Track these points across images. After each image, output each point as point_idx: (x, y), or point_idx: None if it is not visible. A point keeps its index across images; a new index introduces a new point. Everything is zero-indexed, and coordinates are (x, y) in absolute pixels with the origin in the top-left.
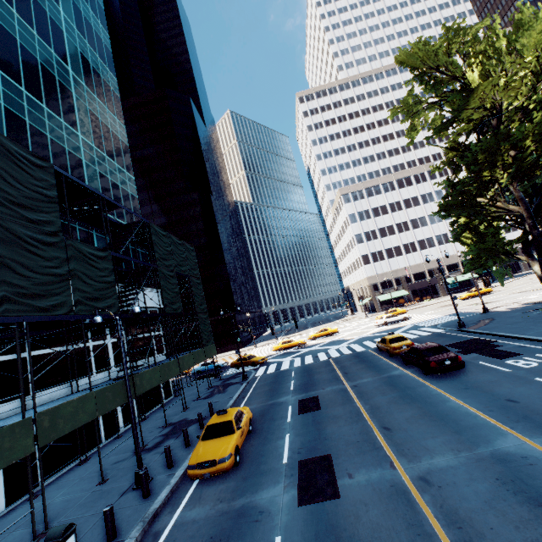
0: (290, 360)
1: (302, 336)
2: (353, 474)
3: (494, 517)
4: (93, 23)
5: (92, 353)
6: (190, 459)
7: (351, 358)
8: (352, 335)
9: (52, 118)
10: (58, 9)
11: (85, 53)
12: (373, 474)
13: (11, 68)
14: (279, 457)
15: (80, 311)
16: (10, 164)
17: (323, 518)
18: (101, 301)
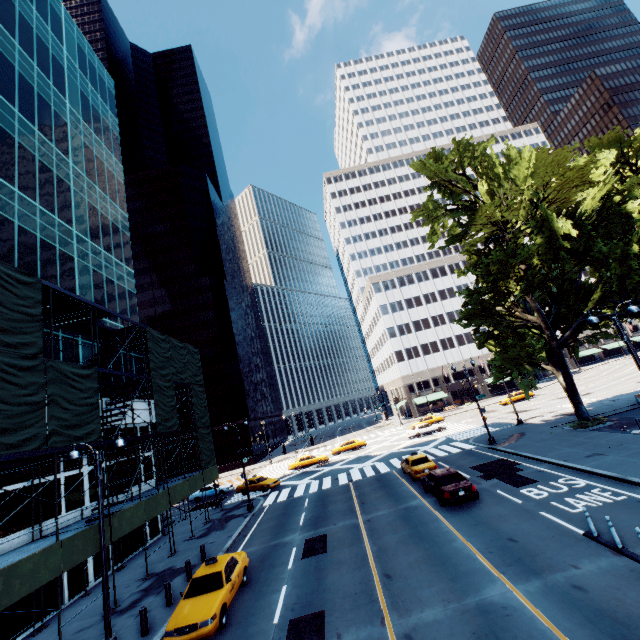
0: (306, 483)
1: (327, 449)
2: (342, 634)
3: None
4: (102, 110)
5: (63, 486)
6: (168, 623)
7: (372, 482)
8: (381, 450)
9: (45, 216)
10: (64, 102)
11: (89, 143)
12: (361, 633)
13: (5, 168)
14: (271, 616)
15: (55, 442)
16: None
17: None
18: (80, 427)
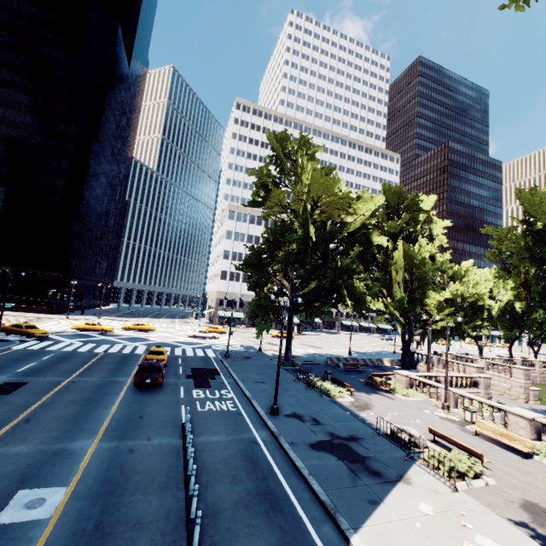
0: (71, 342)
1: (126, 323)
2: None
3: None
4: None
5: None
6: None
7: (118, 357)
8: (159, 338)
9: None
10: None
11: None
12: None
13: None
14: None
15: None
16: None
17: None
18: None
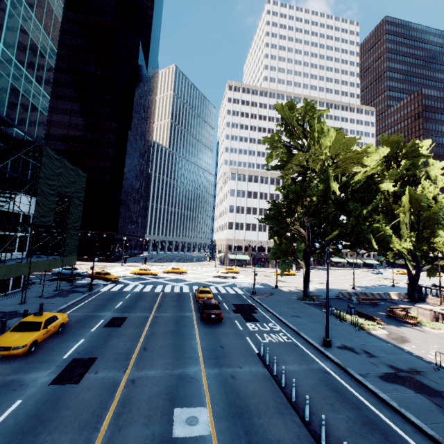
0: (135, 284)
1: (162, 267)
2: (99, 372)
3: (145, 404)
4: None
5: None
6: None
7: (174, 296)
8: (193, 278)
9: None
10: None
11: None
12: (110, 374)
13: None
14: (64, 353)
15: None
16: None
17: (57, 393)
18: None
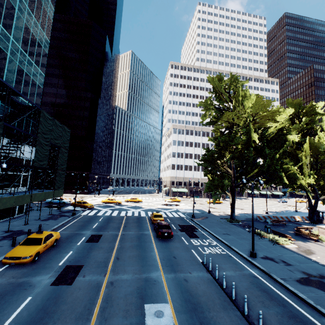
0: (106, 210)
1: (124, 198)
2: (86, 276)
3: (122, 300)
4: None
5: None
6: (7, 253)
7: (135, 219)
8: (147, 206)
9: None
10: None
11: None
12: (94, 277)
13: None
14: (59, 262)
15: None
16: None
17: (57, 292)
18: None
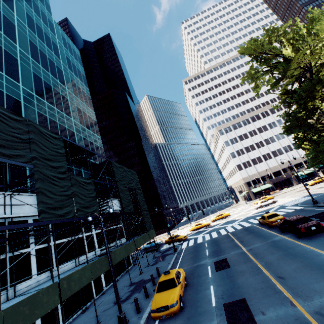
0: (202, 236)
1: (207, 220)
2: (265, 312)
3: None
4: (76, 64)
5: (85, 240)
6: (151, 305)
7: (242, 231)
8: (240, 216)
9: (59, 113)
10: (59, 61)
11: (73, 79)
12: (279, 311)
13: (40, 92)
14: (209, 302)
15: (79, 215)
16: (42, 139)
17: None
18: (89, 208)
